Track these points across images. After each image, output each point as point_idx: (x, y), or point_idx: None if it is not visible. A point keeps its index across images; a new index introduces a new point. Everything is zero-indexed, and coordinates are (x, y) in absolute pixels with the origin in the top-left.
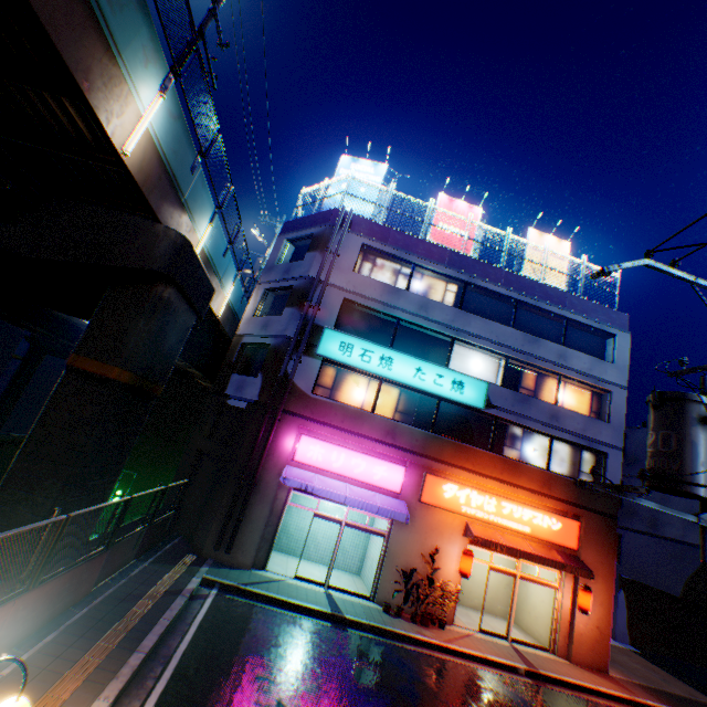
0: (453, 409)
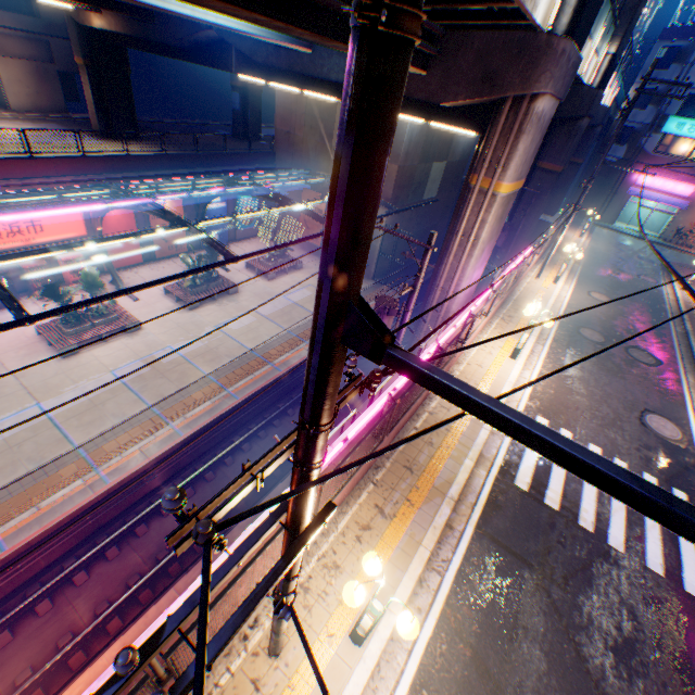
0: None
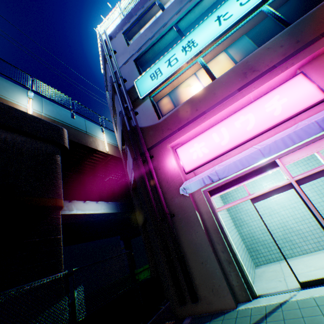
0: (289, 3)
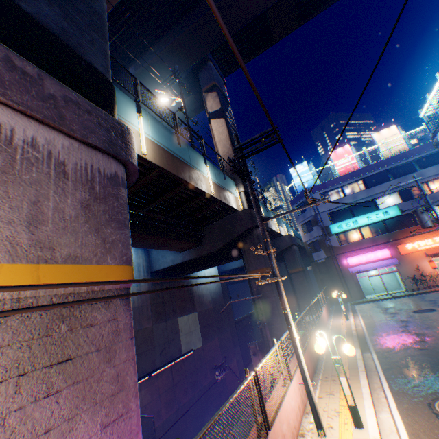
0: (390, 220)
